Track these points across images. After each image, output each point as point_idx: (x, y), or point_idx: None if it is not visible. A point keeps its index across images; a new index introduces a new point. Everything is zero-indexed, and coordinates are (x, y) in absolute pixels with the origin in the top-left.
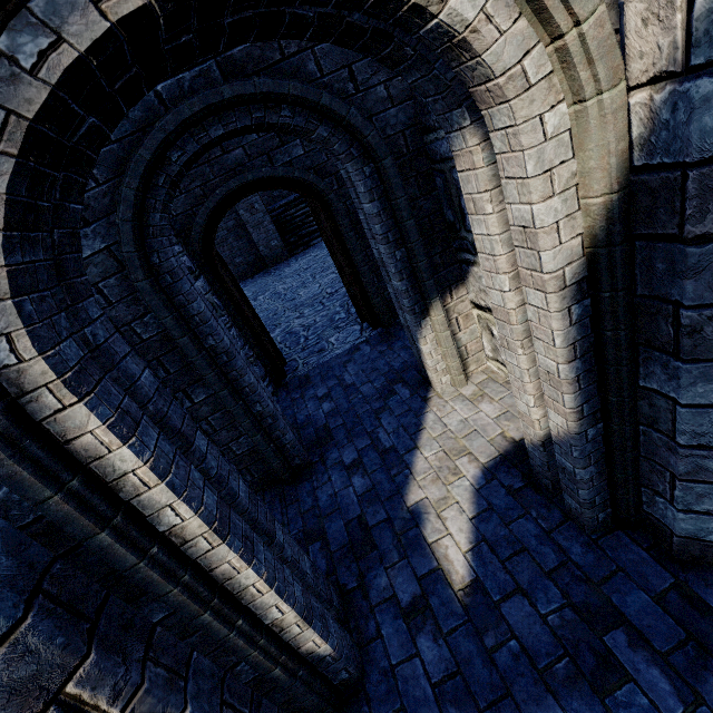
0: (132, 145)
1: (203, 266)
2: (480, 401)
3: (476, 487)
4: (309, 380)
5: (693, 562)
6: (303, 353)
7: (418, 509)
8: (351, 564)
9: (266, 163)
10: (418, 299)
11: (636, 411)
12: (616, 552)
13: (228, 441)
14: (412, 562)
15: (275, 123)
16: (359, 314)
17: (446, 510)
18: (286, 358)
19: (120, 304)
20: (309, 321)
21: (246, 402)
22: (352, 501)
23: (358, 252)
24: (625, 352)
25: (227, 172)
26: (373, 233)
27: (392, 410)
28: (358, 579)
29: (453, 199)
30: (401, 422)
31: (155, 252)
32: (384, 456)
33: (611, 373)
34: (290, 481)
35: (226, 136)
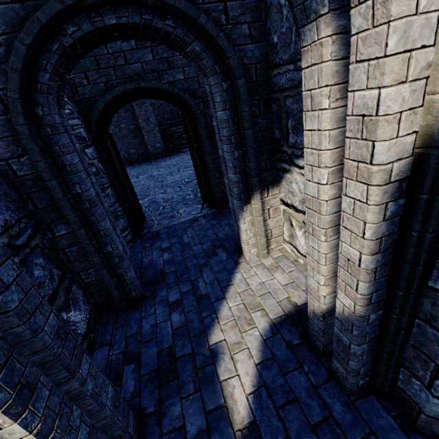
0: (33, 9)
1: (95, 140)
2: (275, 271)
3: (264, 337)
4: (158, 235)
5: (432, 436)
6: (159, 217)
7: (217, 349)
8: (154, 389)
9: (156, 78)
10: (244, 189)
11: (416, 306)
12: (369, 415)
13: (80, 270)
14: (204, 395)
15: (160, 28)
16: (202, 197)
17: (238, 354)
18: (147, 218)
19: (1, 142)
20: (168, 196)
21: (100, 242)
22: (168, 333)
23: (209, 154)
24: (425, 253)
25: (127, 77)
26: (221, 135)
27: (212, 267)
28: (156, 405)
29: (283, 121)
30: (217, 277)
31: (40, 105)
32: (200, 300)
33: (405, 270)
34: (124, 309)
35: (119, 28)
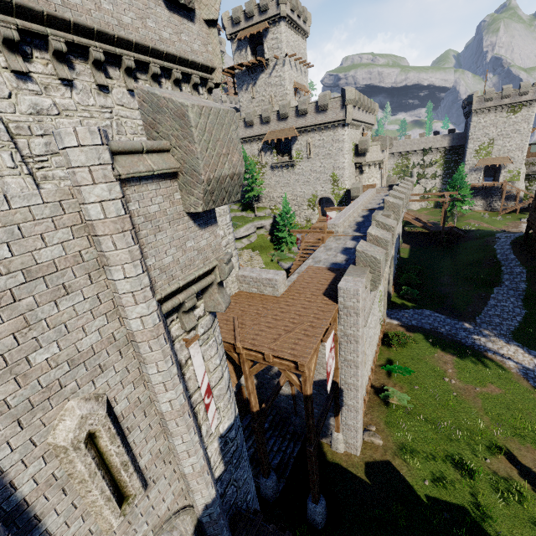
0: None
1: None
2: (173, 530)
3: None
4: None
5: None
6: None
7: None
8: None
9: None
10: None
11: None
12: None
13: None
14: None
15: None
16: None
17: None
18: None
19: None
20: None
21: None
22: None
23: None
24: None
25: None
26: None
27: None
28: None
29: None
30: None
31: None
32: None
33: None
34: None
35: None
